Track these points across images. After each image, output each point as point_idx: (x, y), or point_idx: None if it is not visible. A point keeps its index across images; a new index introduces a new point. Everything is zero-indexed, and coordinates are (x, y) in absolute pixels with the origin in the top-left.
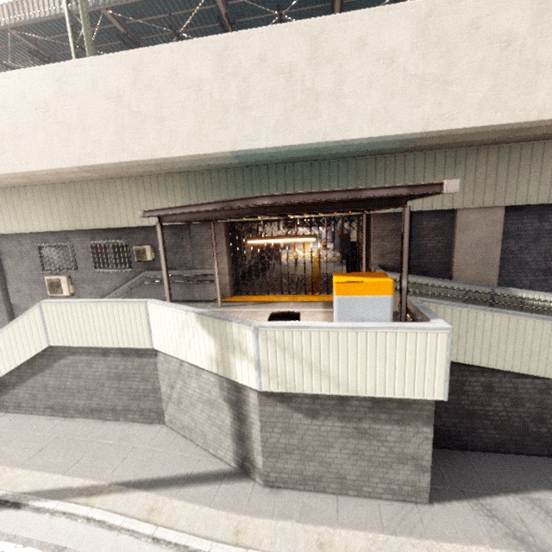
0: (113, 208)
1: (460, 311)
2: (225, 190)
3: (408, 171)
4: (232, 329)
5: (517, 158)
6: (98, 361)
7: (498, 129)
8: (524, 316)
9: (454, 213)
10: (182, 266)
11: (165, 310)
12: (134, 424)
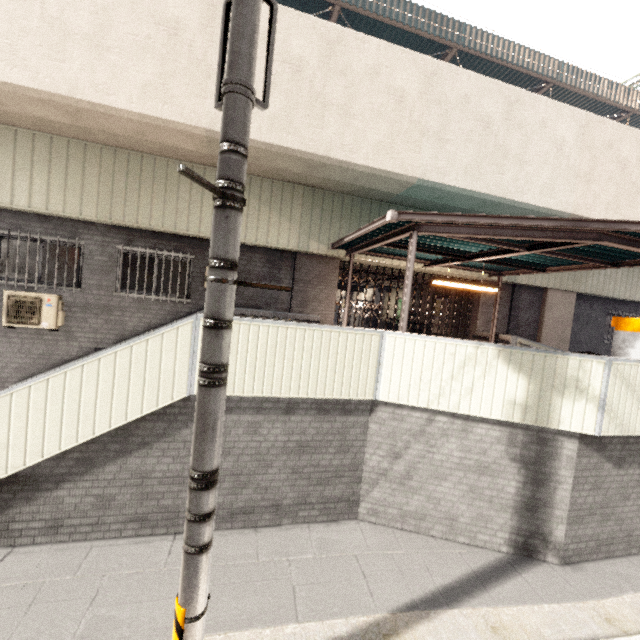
0: (191, 205)
1: None
2: (357, 221)
3: None
4: (568, 363)
5: None
6: (273, 423)
7: None
8: None
9: (545, 292)
10: (271, 305)
11: (428, 342)
12: (312, 526)
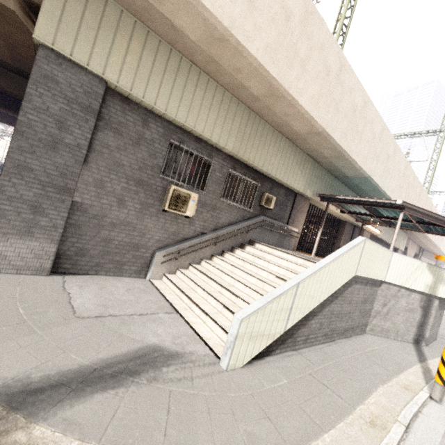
0: (272, 156)
1: None
2: (324, 183)
3: None
4: (444, 272)
5: None
6: (362, 289)
7: None
8: None
9: (362, 231)
10: (281, 220)
11: (407, 259)
12: (359, 336)
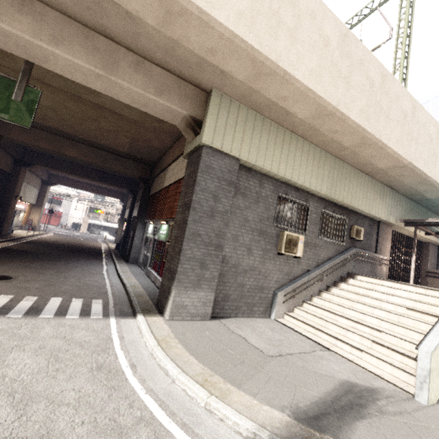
0: (356, 192)
1: None
2: (403, 208)
3: None
4: None
5: None
6: None
7: None
8: None
9: None
10: (369, 249)
11: None
12: None
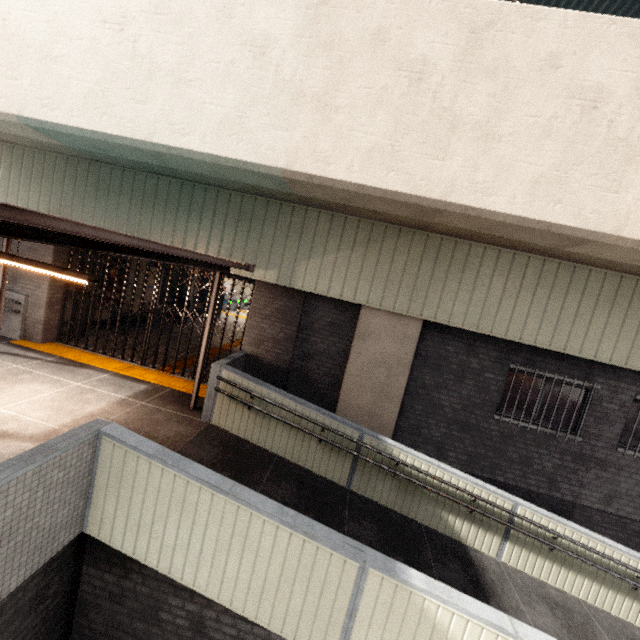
0: None
1: (162, 472)
2: (60, 185)
3: (307, 232)
4: None
5: (449, 257)
6: None
7: (390, 198)
8: (263, 513)
9: (360, 310)
10: None
11: None
12: None
